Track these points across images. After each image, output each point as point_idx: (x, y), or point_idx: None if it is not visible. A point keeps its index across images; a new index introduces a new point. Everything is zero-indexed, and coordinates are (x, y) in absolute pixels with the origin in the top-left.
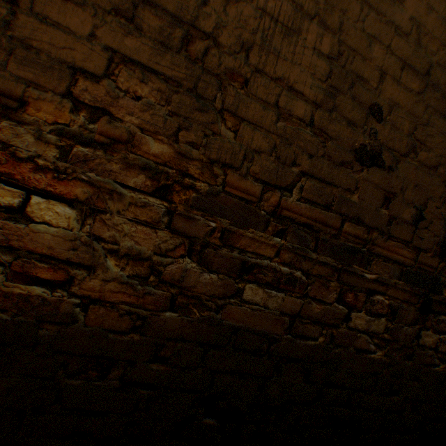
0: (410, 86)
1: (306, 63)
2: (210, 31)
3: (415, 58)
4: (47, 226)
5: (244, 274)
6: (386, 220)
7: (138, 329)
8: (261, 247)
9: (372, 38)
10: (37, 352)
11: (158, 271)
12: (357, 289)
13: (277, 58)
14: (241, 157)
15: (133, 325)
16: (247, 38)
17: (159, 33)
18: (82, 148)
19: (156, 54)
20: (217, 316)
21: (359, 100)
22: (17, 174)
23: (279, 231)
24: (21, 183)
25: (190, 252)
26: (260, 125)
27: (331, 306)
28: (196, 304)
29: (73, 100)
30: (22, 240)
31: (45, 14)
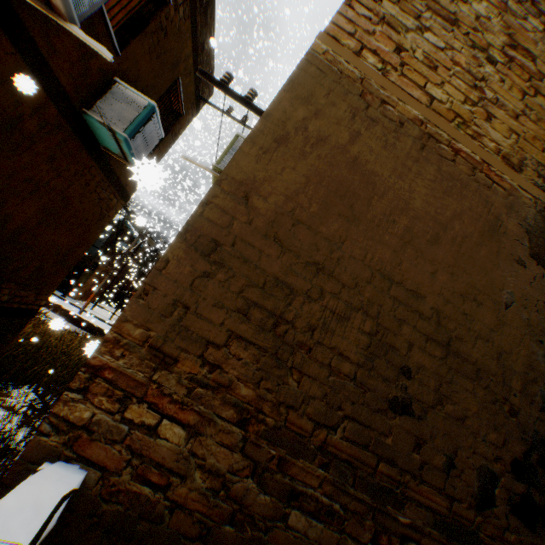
0: (434, 353)
1: (352, 337)
2: (290, 318)
3: (437, 333)
4: (166, 440)
5: (291, 499)
6: (418, 463)
7: (203, 536)
8: (308, 475)
9: (402, 320)
10: (130, 542)
11: (228, 486)
12: (392, 530)
13: (333, 334)
14: (300, 401)
15: (200, 531)
16: (313, 322)
17: (260, 321)
18: (200, 389)
19: (256, 332)
20: (264, 535)
21: (392, 362)
22: (159, 404)
23: (324, 463)
24: (160, 410)
25: (253, 473)
26: (317, 378)
27: (366, 544)
28: (250, 521)
29: (203, 359)
30: (149, 449)
31: (201, 313)
